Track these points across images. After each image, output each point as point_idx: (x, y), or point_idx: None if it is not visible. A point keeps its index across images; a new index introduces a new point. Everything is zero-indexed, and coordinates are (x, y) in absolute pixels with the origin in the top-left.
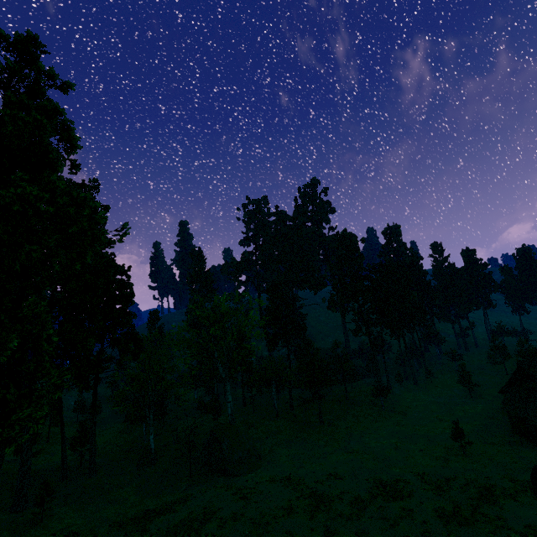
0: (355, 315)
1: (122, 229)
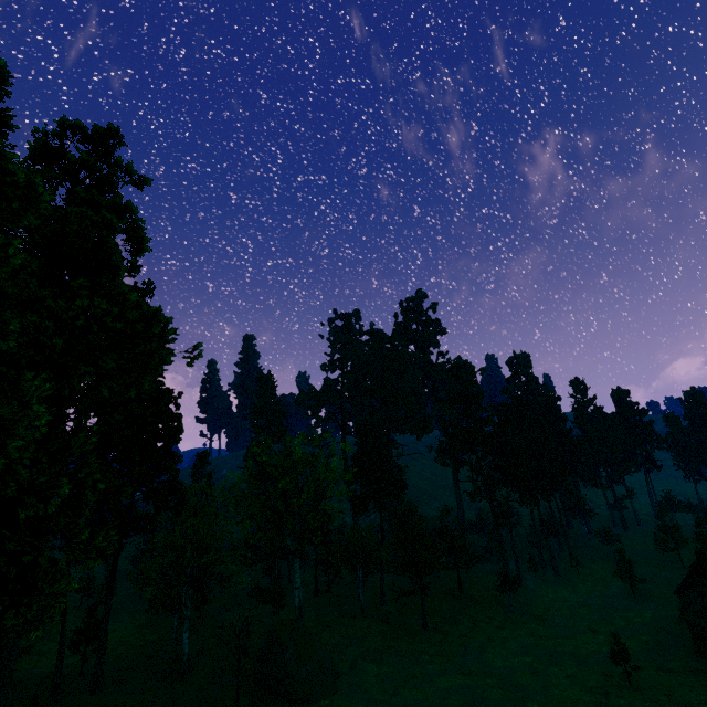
0: (472, 472)
1: (194, 350)
